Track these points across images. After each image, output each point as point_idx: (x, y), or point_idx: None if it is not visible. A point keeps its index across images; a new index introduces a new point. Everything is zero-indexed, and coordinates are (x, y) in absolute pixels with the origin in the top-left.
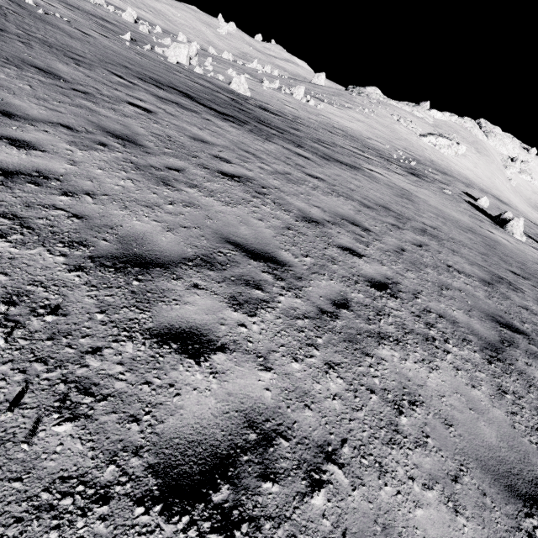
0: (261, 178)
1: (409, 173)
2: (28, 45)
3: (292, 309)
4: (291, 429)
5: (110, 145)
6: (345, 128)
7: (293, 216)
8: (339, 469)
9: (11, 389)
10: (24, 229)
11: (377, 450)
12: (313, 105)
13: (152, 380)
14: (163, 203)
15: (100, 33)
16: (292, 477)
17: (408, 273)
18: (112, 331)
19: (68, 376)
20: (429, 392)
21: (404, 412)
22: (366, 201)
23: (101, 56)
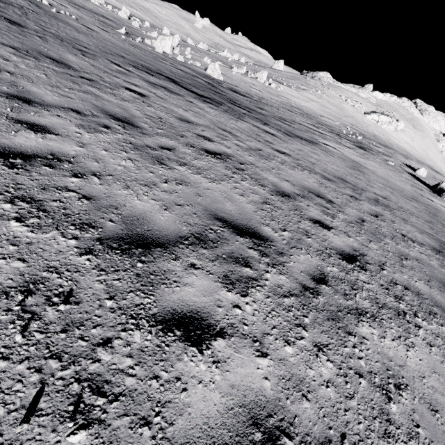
0: (238, 155)
1: (357, 147)
2: (44, 39)
3: (278, 287)
4: (292, 424)
5: (112, 127)
6: (301, 107)
7: (269, 190)
8: None
9: (27, 392)
10: (40, 213)
11: None
12: (274, 87)
13: (160, 373)
14: (159, 182)
15: (101, 28)
16: None
17: (371, 244)
18: (120, 319)
19: (81, 373)
20: (411, 372)
21: (392, 397)
22: (325, 174)
23: (102, 48)
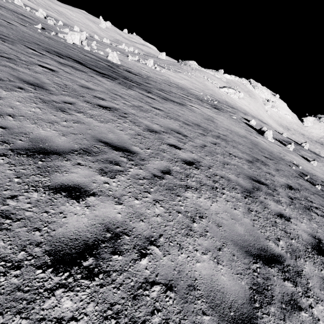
0: (123, 109)
1: (213, 107)
2: None
3: (137, 175)
4: (131, 231)
5: (25, 88)
6: (177, 83)
7: (142, 128)
8: (157, 248)
9: None
10: None
11: (178, 239)
12: (158, 70)
13: (49, 210)
14: (60, 121)
15: (20, 23)
16: (130, 253)
17: (206, 157)
18: (24, 187)
19: None
20: (211, 212)
21: (196, 221)
22: (186, 121)
23: (20, 37)
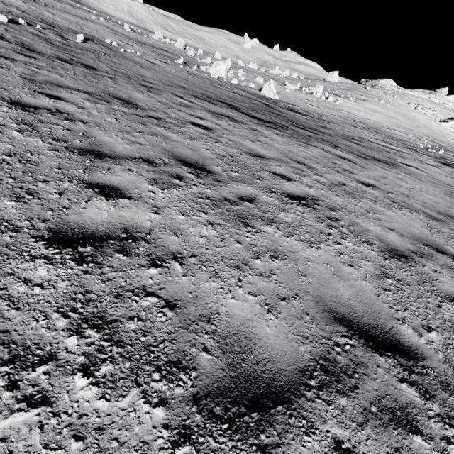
0: (323, 196)
1: (442, 163)
2: (114, 80)
3: None
4: None
5: (185, 176)
6: (365, 120)
7: (378, 251)
8: None
9: None
10: (114, 348)
11: None
12: (331, 101)
13: None
14: (250, 258)
15: (161, 61)
16: None
17: None
18: None
19: None
20: None
21: None
22: (427, 210)
23: (165, 81)
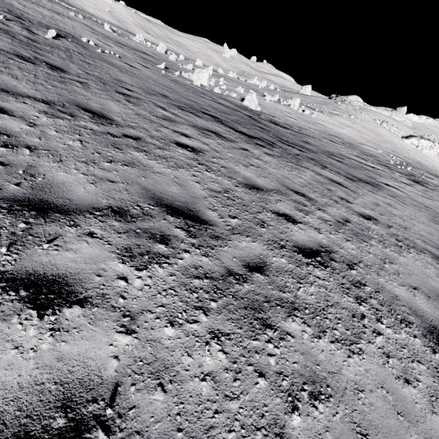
0: (335, 244)
1: (413, 181)
2: (85, 85)
3: None
4: None
5: (172, 235)
6: (339, 134)
7: (421, 335)
8: None
9: None
10: None
11: None
12: (308, 114)
13: None
14: (284, 414)
15: (142, 64)
16: None
17: None
18: None
19: None
20: None
21: None
22: (429, 246)
23: (145, 87)
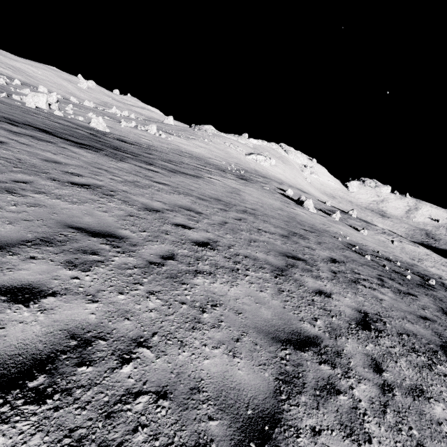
0: (110, 185)
1: (240, 178)
2: None
3: (124, 264)
4: (110, 333)
5: None
6: (191, 152)
7: (137, 208)
8: (147, 349)
9: None
10: None
11: (180, 335)
12: (164, 137)
13: None
14: (5, 205)
15: None
16: (105, 361)
17: (226, 235)
18: None
19: None
20: (228, 298)
21: (207, 311)
22: (202, 196)
23: None
